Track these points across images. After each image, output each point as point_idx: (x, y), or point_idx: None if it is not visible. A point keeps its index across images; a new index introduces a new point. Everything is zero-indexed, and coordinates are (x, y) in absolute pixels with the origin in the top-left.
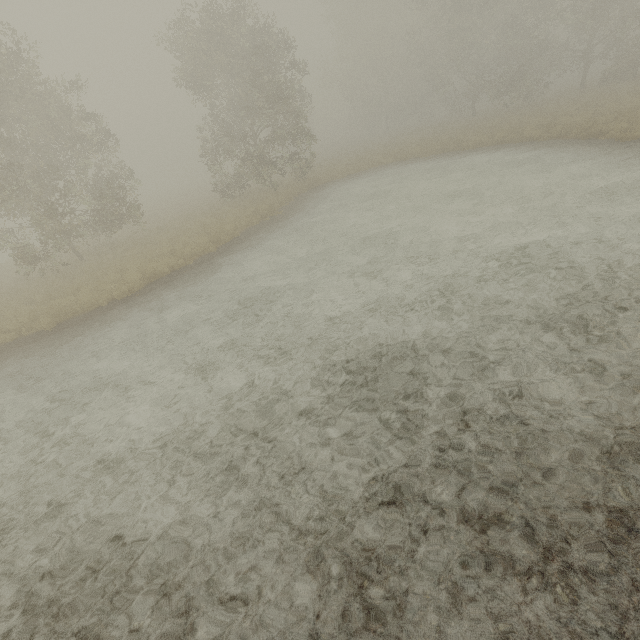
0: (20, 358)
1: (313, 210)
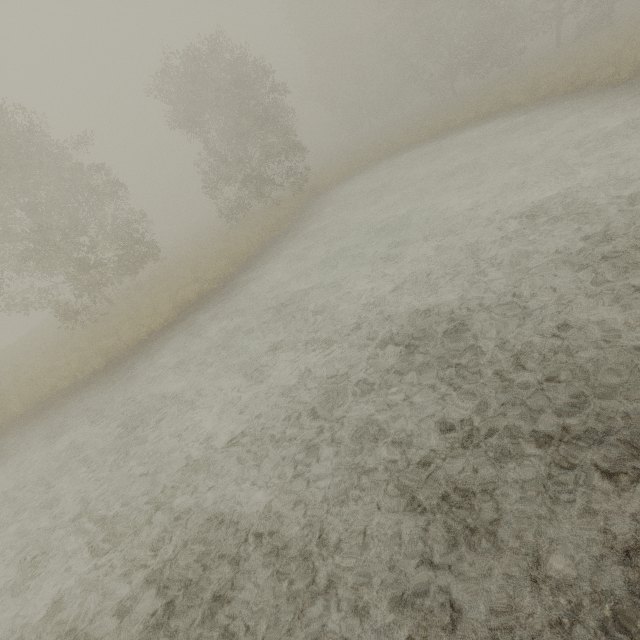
0: (82, 398)
1: (319, 216)
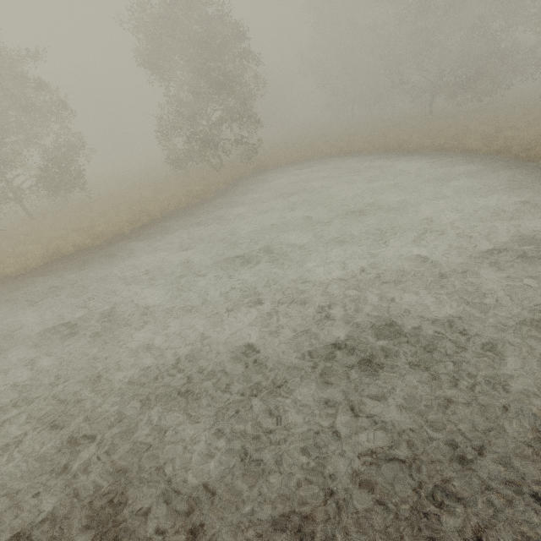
0: None
1: (237, 199)
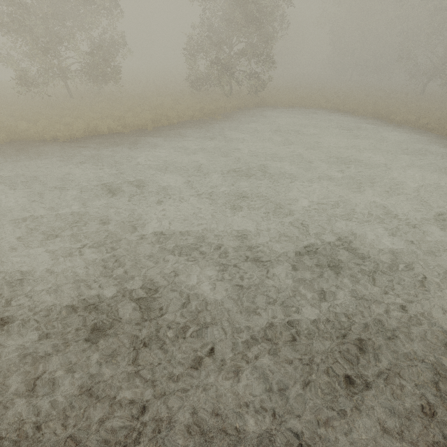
0: None
1: (241, 125)
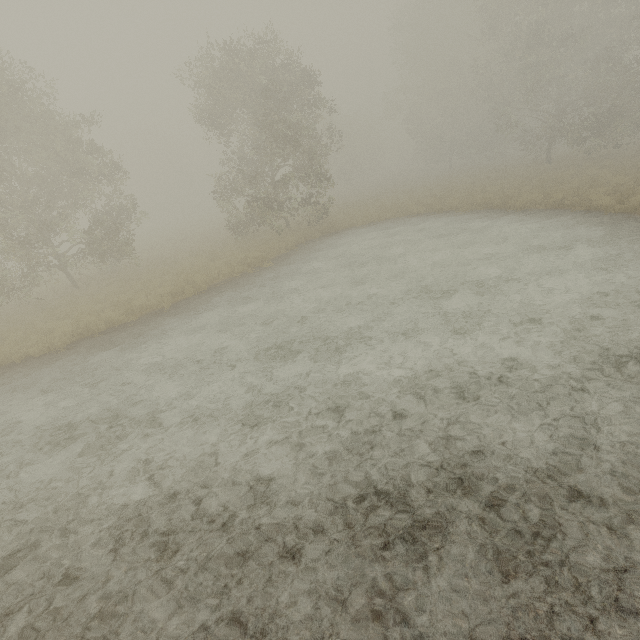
0: None
1: (297, 269)
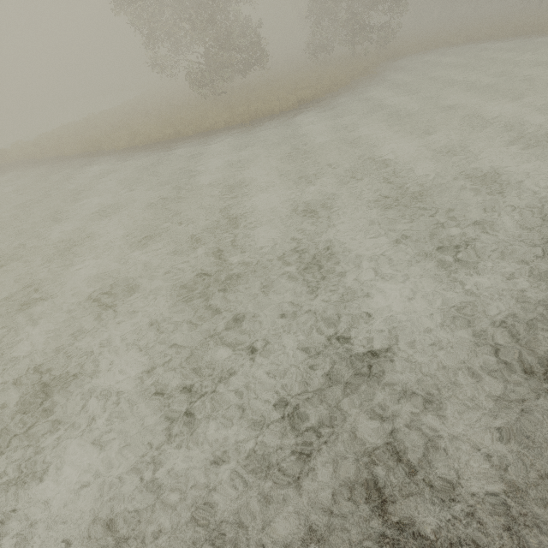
0: (246, 132)
1: (407, 71)
